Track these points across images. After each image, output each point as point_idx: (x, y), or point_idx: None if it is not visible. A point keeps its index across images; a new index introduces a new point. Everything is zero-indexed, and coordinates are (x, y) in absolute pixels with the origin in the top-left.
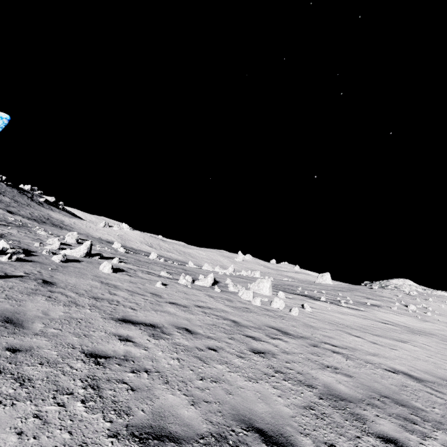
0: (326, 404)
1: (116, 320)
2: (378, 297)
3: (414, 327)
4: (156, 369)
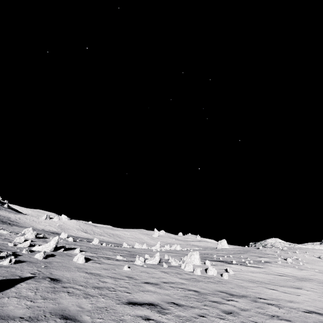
0: None
1: (126, 304)
2: (265, 254)
3: (298, 276)
4: None
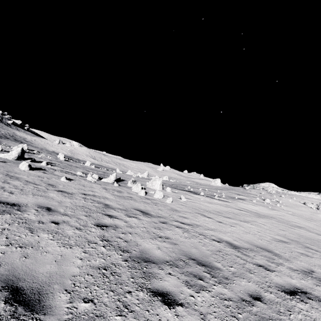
0: (125, 265)
1: None
2: (247, 194)
3: (262, 213)
4: None
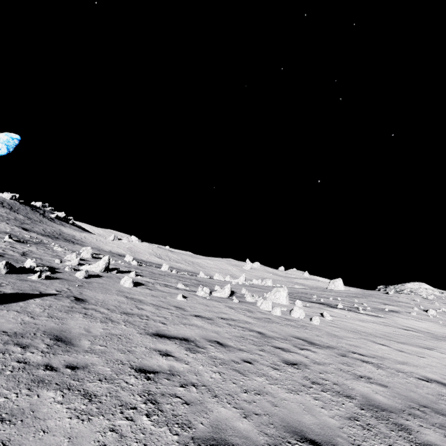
0: (369, 415)
1: (151, 335)
2: (395, 302)
3: (437, 333)
4: (201, 383)
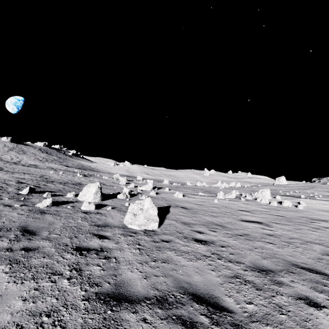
0: None
1: (241, 221)
2: None
3: None
4: (295, 238)
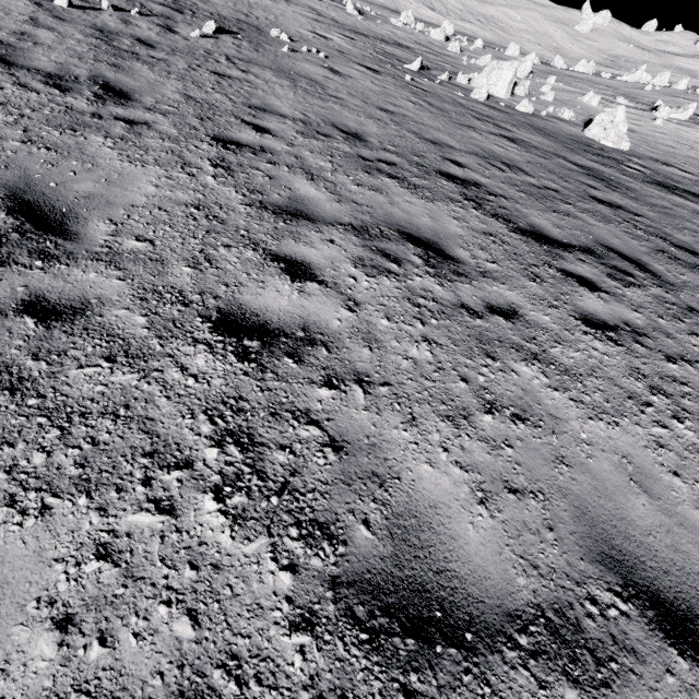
0: None
1: None
2: None
3: None
4: None
